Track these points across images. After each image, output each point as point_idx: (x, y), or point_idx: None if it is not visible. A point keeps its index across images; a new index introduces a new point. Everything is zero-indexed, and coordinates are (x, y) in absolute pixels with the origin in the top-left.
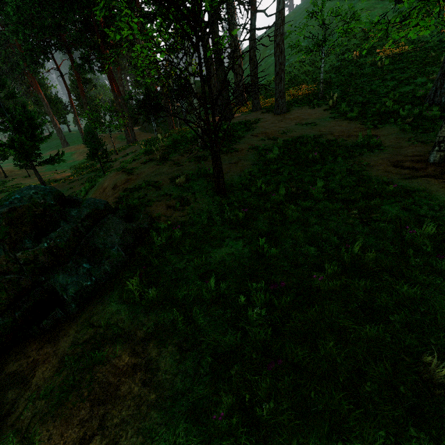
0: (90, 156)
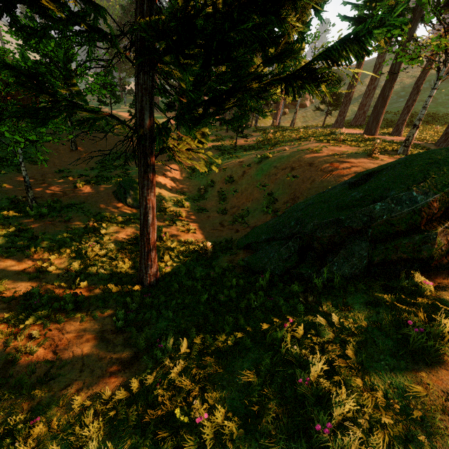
0: (235, 127)
